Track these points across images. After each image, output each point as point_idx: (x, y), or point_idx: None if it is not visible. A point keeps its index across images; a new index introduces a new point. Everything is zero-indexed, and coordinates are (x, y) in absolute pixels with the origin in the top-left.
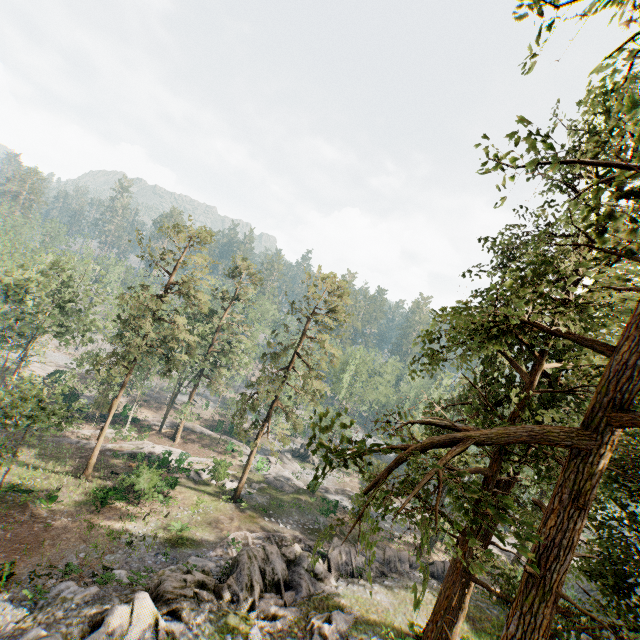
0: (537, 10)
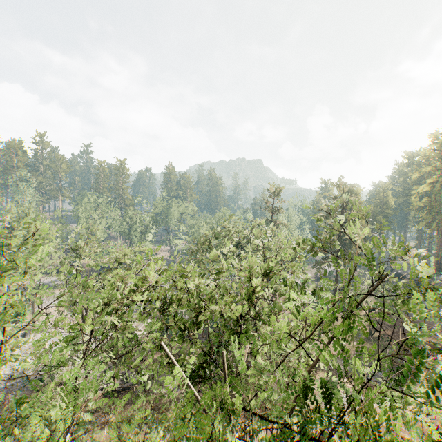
0: None
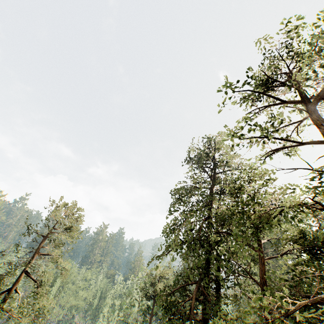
0: (226, 92)
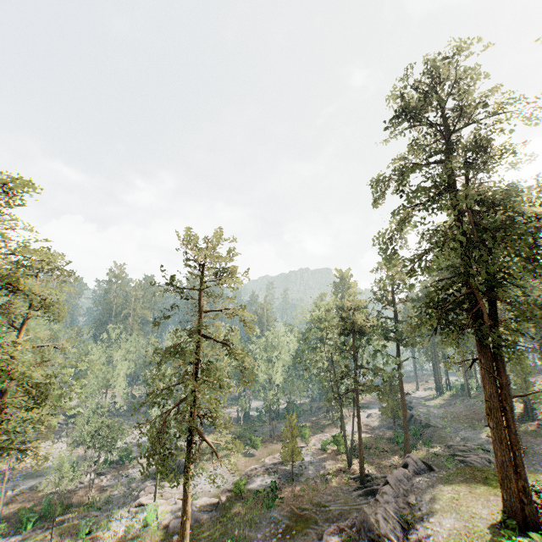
0: None
